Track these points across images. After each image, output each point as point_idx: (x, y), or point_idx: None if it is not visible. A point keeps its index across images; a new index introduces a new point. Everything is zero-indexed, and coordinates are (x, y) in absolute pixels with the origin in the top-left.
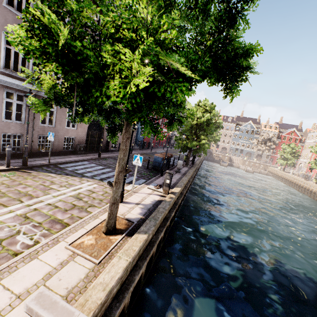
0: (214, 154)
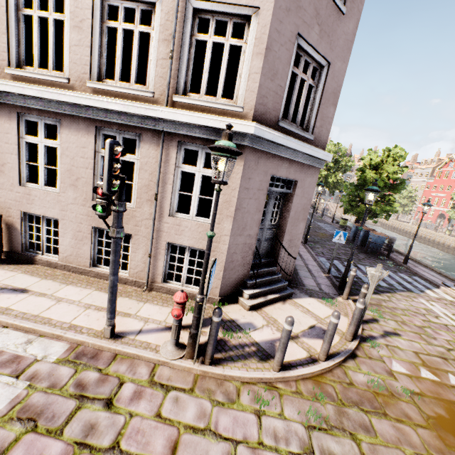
0: None
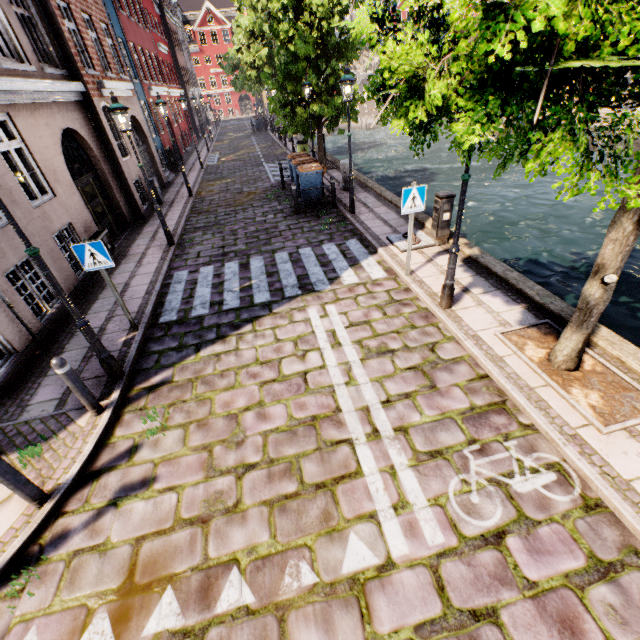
0: None
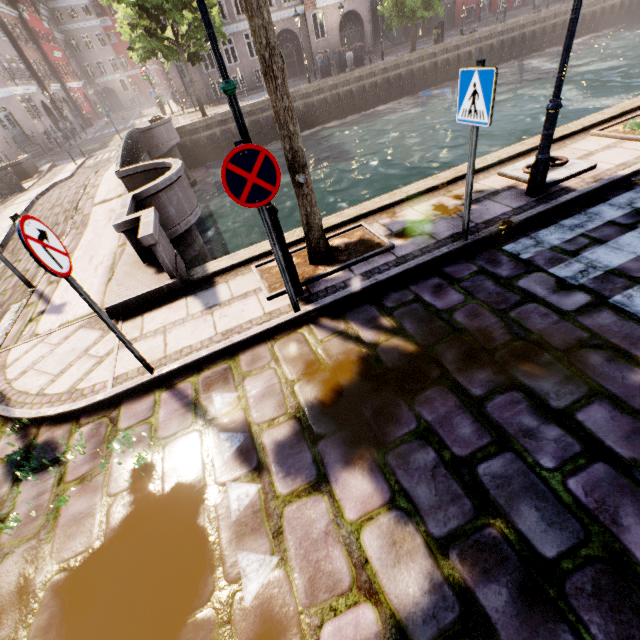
0: None
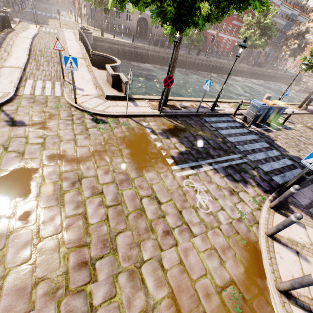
0: (303, 79)
